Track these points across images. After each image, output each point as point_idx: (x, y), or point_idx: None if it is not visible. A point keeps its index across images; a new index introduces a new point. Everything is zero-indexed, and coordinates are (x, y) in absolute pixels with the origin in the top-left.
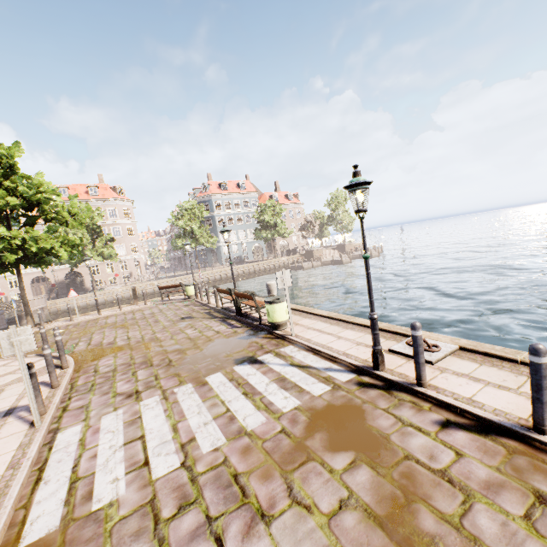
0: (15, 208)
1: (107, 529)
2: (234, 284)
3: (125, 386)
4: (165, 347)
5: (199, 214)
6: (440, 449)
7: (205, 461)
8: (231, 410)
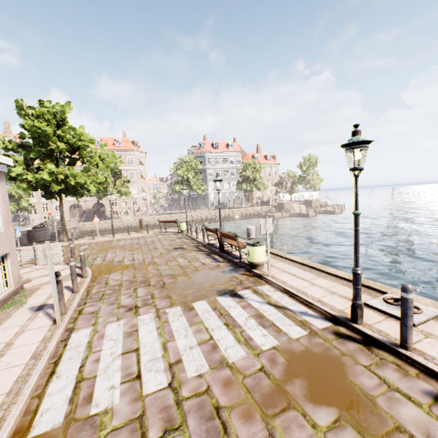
0: (63, 151)
1: (100, 437)
2: (220, 225)
3: (127, 300)
4: (160, 271)
5: (195, 166)
6: (437, 428)
7: (190, 386)
8: (214, 338)
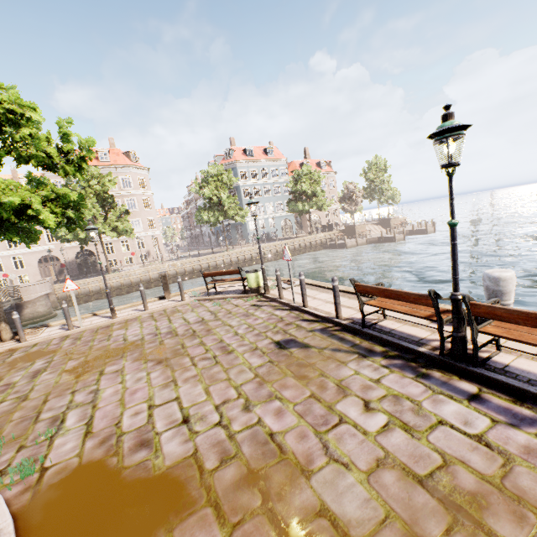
0: None
1: None
2: (456, 280)
3: None
4: None
5: (227, 181)
6: None
7: None
8: None
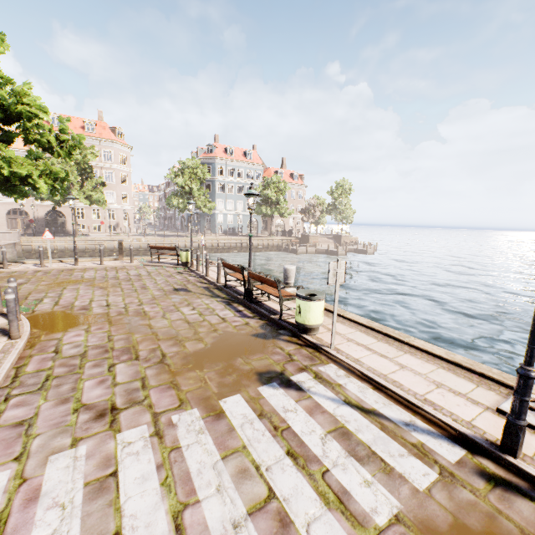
0: None
1: None
2: (250, 261)
3: (95, 392)
4: (155, 329)
5: (201, 175)
6: None
7: None
8: (276, 495)
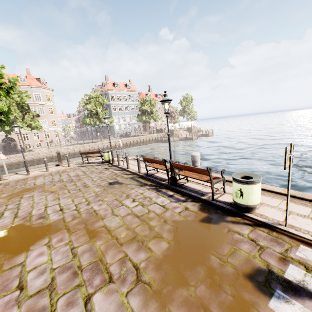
0: None
1: None
2: (170, 155)
3: None
4: (112, 231)
5: (102, 101)
6: None
7: None
8: None
